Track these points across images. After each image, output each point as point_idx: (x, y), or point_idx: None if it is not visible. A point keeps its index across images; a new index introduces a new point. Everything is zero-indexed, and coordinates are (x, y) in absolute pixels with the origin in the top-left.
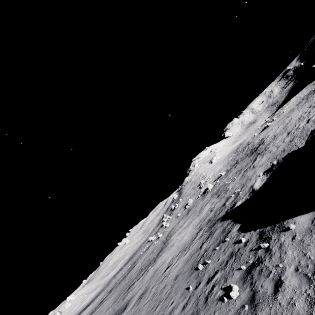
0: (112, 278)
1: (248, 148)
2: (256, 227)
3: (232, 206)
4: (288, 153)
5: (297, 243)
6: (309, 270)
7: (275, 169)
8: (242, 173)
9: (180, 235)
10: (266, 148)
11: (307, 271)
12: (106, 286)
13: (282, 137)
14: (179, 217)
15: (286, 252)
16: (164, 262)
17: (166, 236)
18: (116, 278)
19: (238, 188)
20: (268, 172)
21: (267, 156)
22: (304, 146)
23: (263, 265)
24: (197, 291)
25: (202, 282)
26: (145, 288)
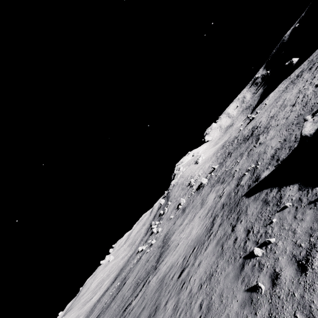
0: (97, 303)
1: (238, 140)
2: None
3: (254, 180)
4: None
5: None
6: None
7: None
8: (246, 154)
9: (184, 232)
10: (266, 127)
11: None
12: (89, 315)
13: (286, 110)
14: (172, 218)
15: None
16: (172, 265)
17: (162, 240)
18: (101, 302)
19: (250, 165)
20: None
21: (275, 129)
22: None
23: None
24: (284, 288)
25: (284, 271)
26: (153, 306)
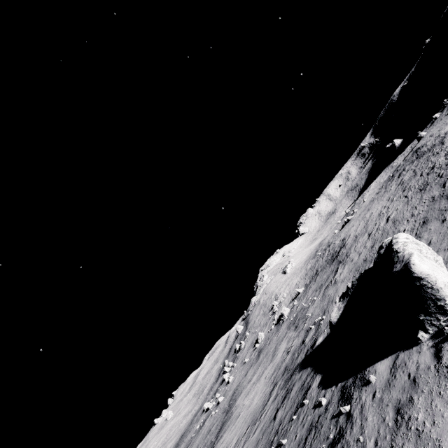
0: None
1: (328, 252)
2: (337, 380)
3: (312, 345)
4: (361, 273)
5: (377, 403)
6: (387, 443)
7: (351, 294)
8: (323, 291)
9: (248, 397)
10: (347, 254)
11: (385, 445)
12: None
13: (363, 239)
14: (247, 364)
15: (366, 418)
16: (226, 447)
17: (229, 400)
18: None
19: (319, 315)
20: (344, 297)
21: (348, 266)
22: (373, 267)
23: (344, 440)
24: None
25: None
26: None
